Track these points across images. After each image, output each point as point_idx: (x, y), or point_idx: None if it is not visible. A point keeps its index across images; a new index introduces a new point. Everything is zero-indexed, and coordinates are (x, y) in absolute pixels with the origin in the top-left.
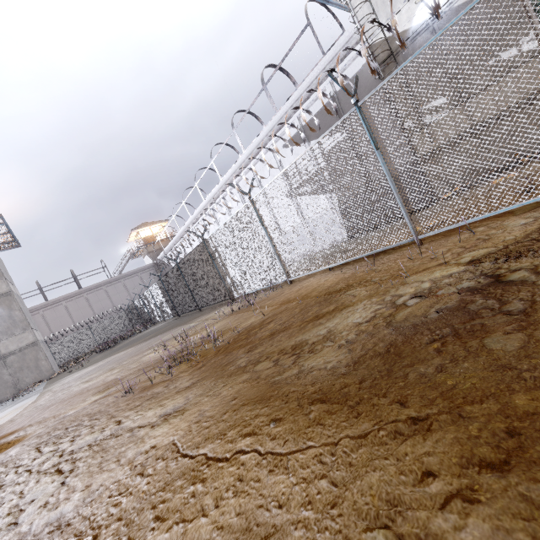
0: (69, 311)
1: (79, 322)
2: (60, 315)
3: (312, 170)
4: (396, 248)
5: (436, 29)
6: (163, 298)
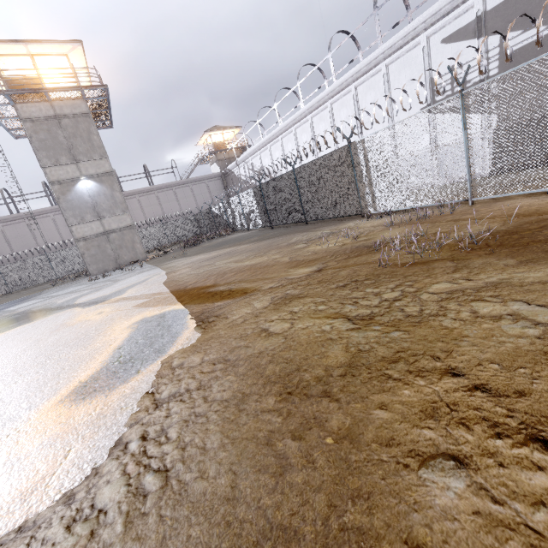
0: (142, 206)
1: (150, 218)
2: (134, 207)
3: (474, 79)
4: None
5: None
6: (255, 206)
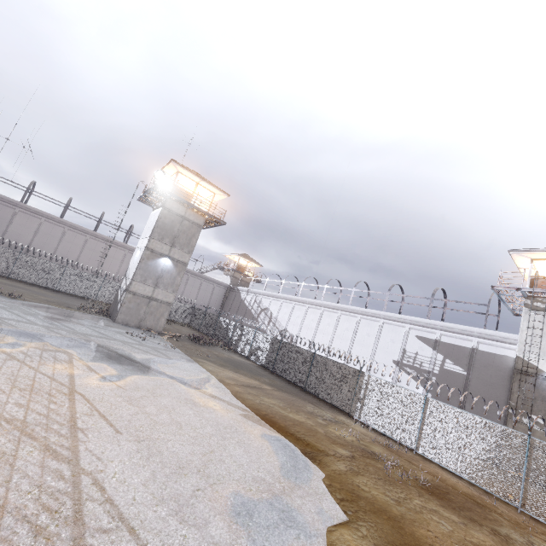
0: None
1: None
2: None
3: (426, 367)
4: (498, 497)
5: None
6: (267, 348)
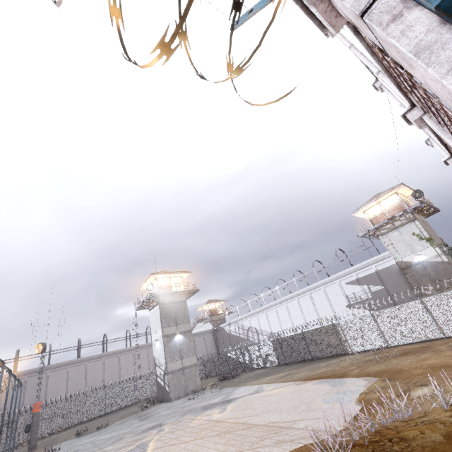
0: None
1: None
2: None
3: (364, 298)
4: (435, 339)
5: (424, 265)
6: (273, 351)
